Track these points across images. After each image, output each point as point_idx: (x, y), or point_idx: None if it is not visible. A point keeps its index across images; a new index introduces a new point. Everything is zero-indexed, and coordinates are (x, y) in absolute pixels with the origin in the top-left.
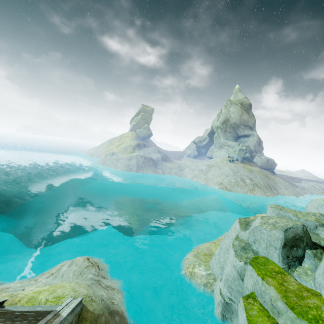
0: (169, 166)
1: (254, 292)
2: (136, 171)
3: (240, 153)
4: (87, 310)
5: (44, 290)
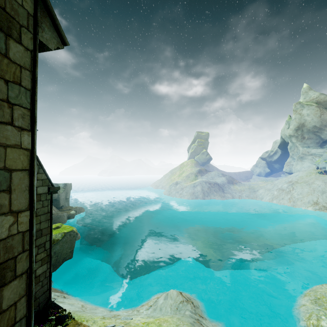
0: (238, 189)
1: None
2: (203, 198)
3: None
4: None
5: (150, 322)
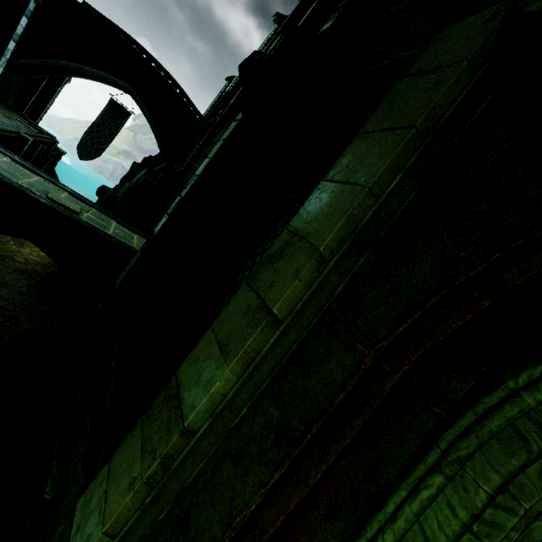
0: None
1: None
2: (108, 178)
3: None
4: None
5: None
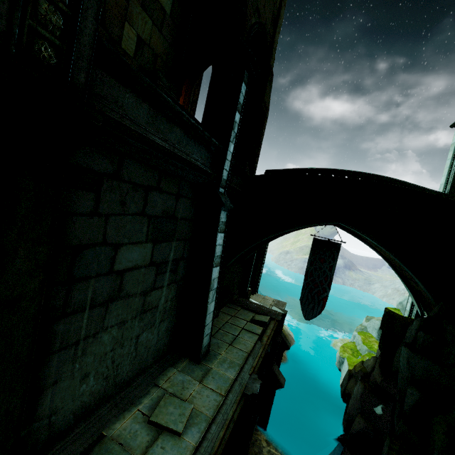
0: (352, 276)
1: (355, 341)
2: None
3: None
4: None
5: None
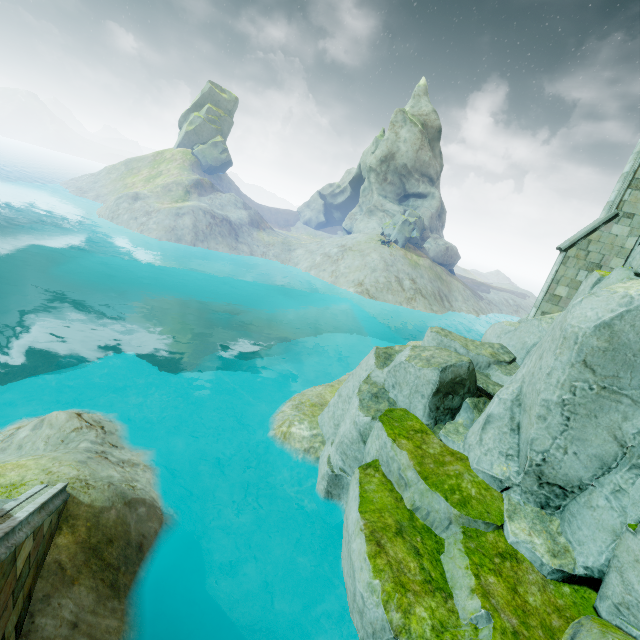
0: (264, 240)
1: (378, 459)
2: (193, 243)
3: (404, 229)
4: (79, 502)
5: None
